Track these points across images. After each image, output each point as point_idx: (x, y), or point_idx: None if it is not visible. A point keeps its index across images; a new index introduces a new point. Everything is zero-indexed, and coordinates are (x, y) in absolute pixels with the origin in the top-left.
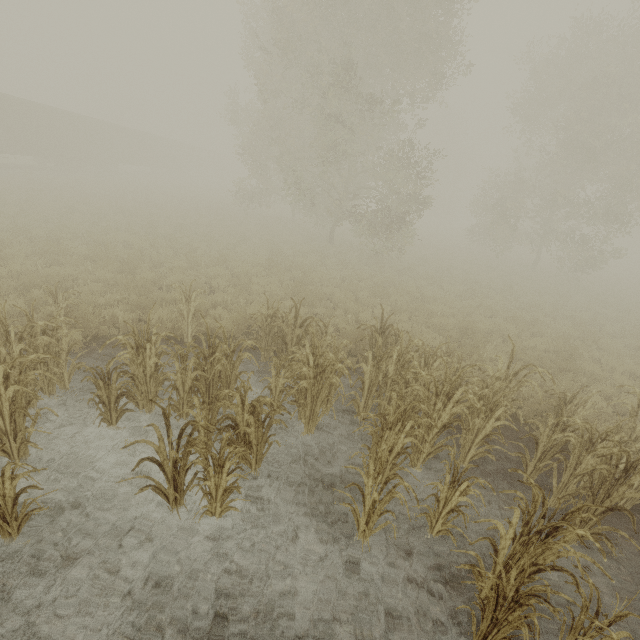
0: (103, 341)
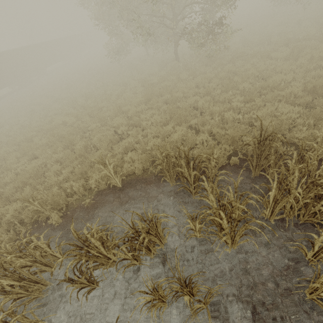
0: (72, 207)
